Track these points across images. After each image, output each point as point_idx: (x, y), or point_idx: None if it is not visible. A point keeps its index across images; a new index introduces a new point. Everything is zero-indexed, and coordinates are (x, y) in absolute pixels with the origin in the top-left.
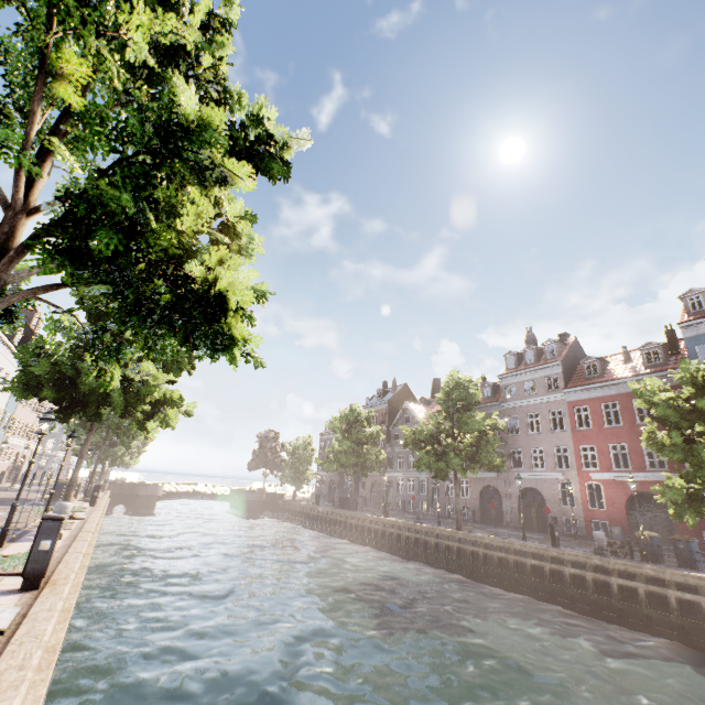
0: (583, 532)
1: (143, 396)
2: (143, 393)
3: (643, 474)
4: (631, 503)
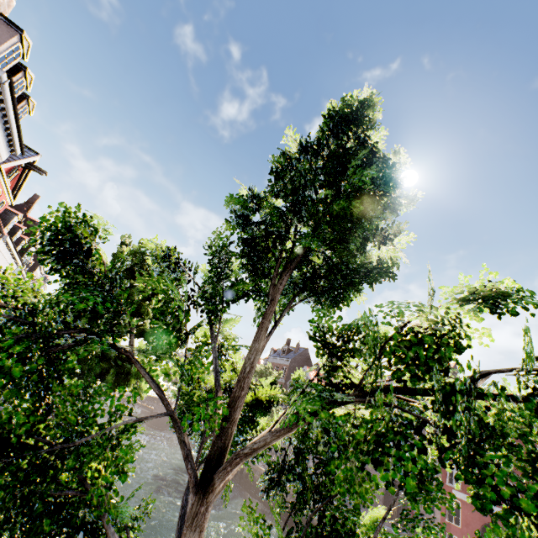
0: None
1: (130, 376)
2: (132, 376)
3: (500, 509)
4: (484, 530)
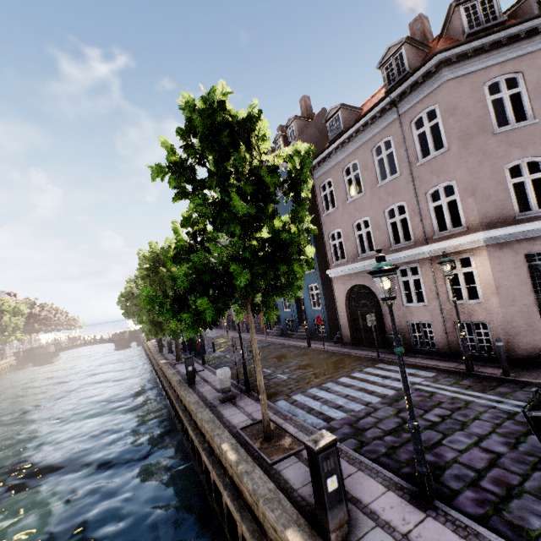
0: (241, 327)
1: None
2: None
3: None
4: None
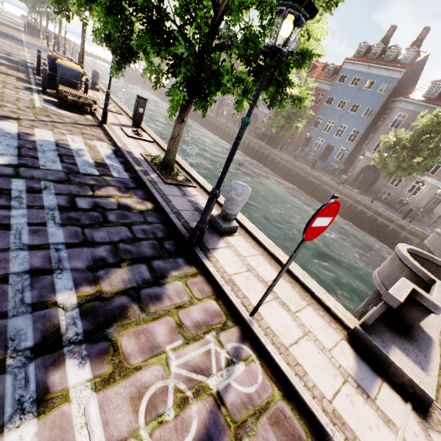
0: None
1: None
2: None
3: None
4: None
